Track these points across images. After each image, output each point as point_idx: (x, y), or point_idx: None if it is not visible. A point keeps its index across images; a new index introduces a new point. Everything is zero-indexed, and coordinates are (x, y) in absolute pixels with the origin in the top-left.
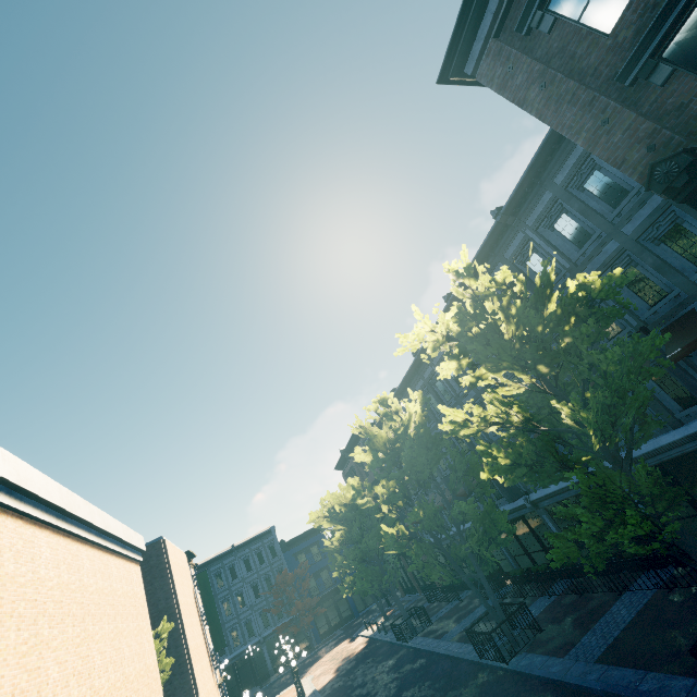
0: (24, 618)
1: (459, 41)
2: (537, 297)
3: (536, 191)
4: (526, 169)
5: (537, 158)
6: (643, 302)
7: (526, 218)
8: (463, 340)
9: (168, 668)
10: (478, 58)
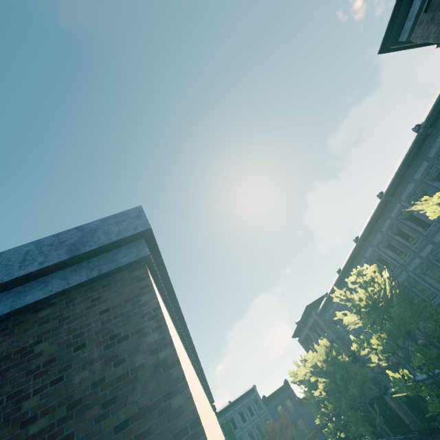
0: None
1: (393, 25)
2: None
3: None
4: (439, 93)
5: None
6: None
7: None
8: None
9: None
10: (410, 29)
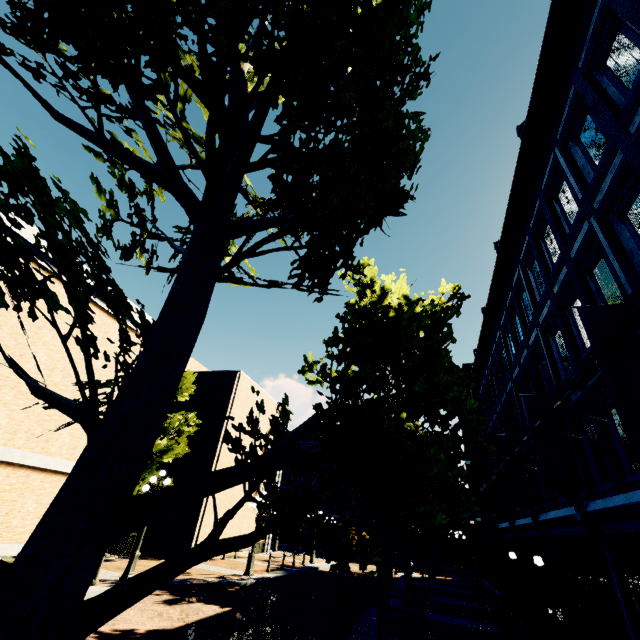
0: None
1: None
2: None
3: None
4: None
5: None
6: None
7: None
8: None
9: (182, 443)
10: None
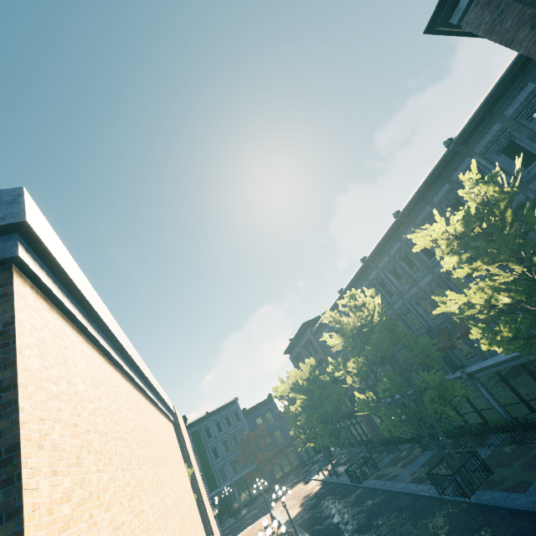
0: (149, 459)
1: None
2: (534, 201)
3: (486, 123)
4: (480, 105)
5: (491, 95)
6: None
7: (475, 146)
8: (466, 238)
9: None
10: (465, 9)
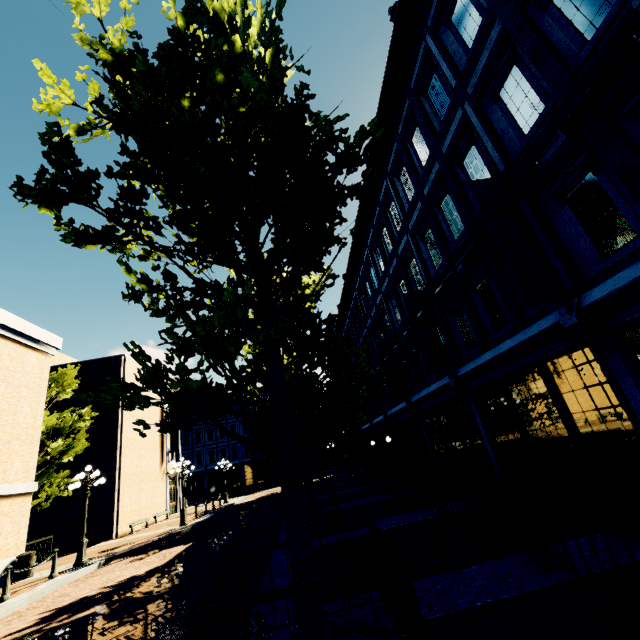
0: None
1: None
2: (187, 51)
3: None
4: None
5: None
6: (518, 129)
7: (428, 13)
8: None
9: (82, 439)
10: None
